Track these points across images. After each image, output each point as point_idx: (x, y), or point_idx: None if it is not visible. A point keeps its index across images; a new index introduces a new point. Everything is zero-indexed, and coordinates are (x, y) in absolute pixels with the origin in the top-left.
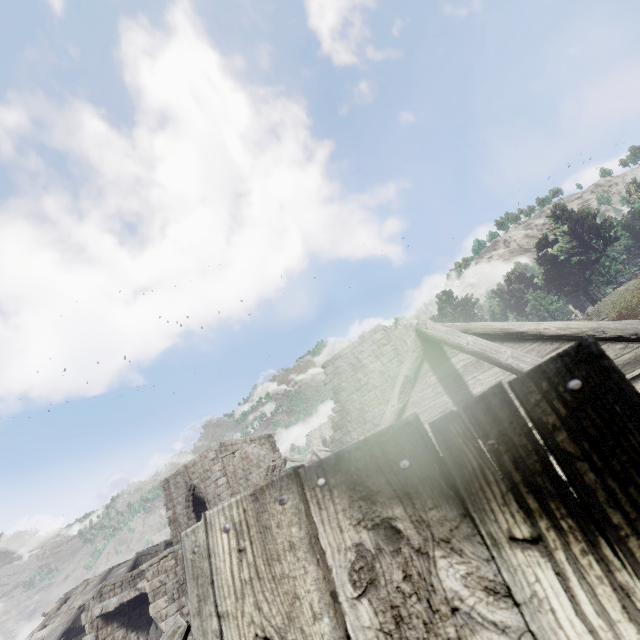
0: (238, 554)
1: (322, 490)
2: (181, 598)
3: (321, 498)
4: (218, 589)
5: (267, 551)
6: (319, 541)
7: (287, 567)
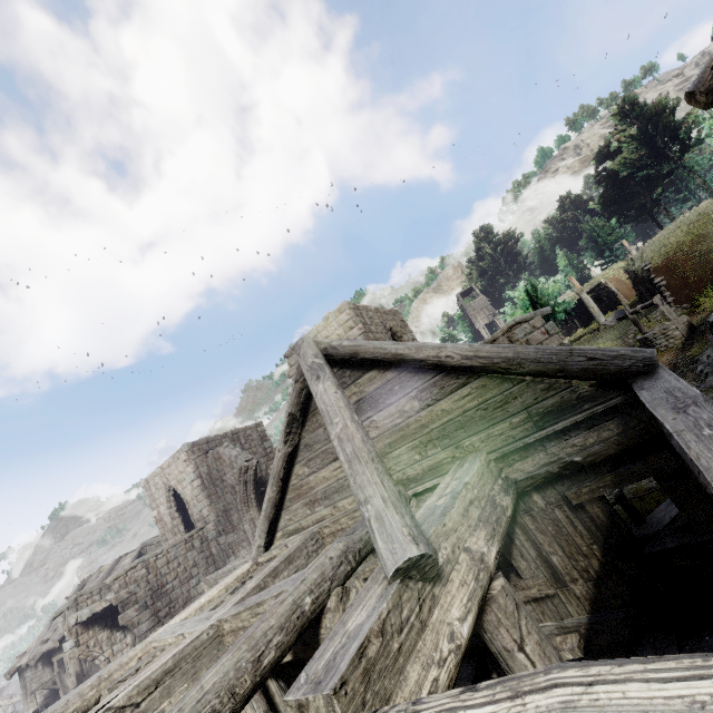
0: None
1: None
2: (156, 603)
3: None
4: None
5: None
6: None
7: None
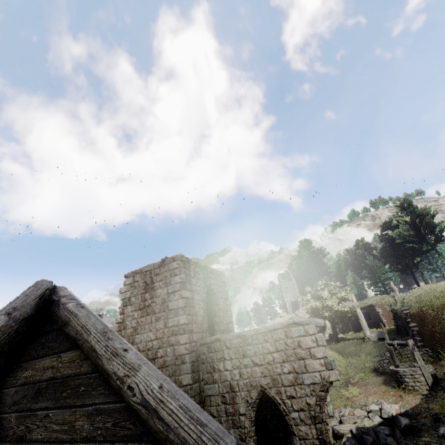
0: None
1: None
2: None
3: None
4: None
5: None
6: None
7: None
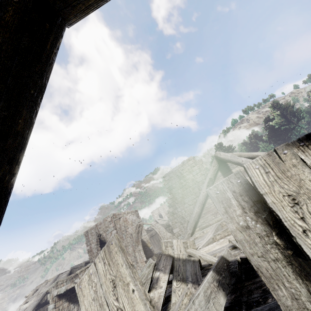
0: (266, 173)
1: (303, 146)
2: None
3: (304, 149)
4: (259, 186)
5: (282, 169)
6: (307, 161)
7: (294, 172)
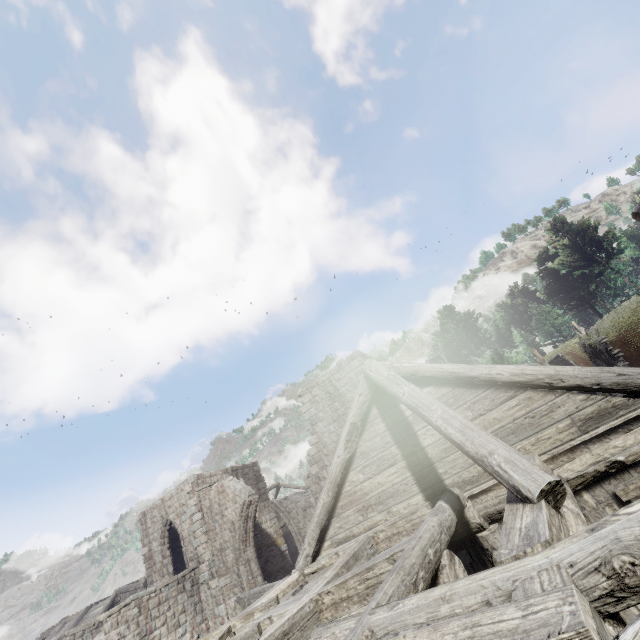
0: None
1: None
2: None
3: None
4: None
5: None
6: None
7: None
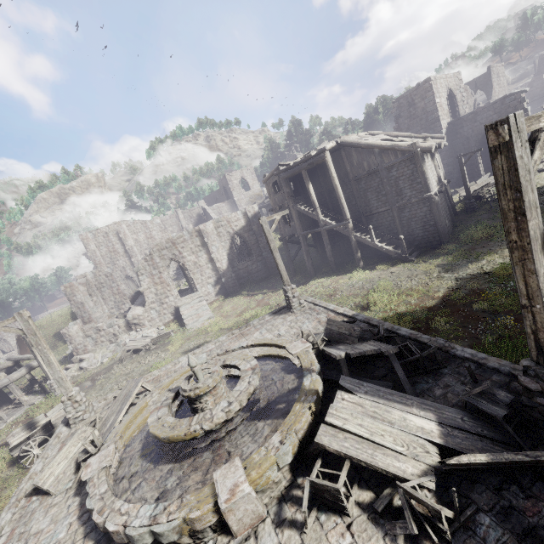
0: None
1: None
2: None
3: None
4: None
5: None
6: None
7: None
